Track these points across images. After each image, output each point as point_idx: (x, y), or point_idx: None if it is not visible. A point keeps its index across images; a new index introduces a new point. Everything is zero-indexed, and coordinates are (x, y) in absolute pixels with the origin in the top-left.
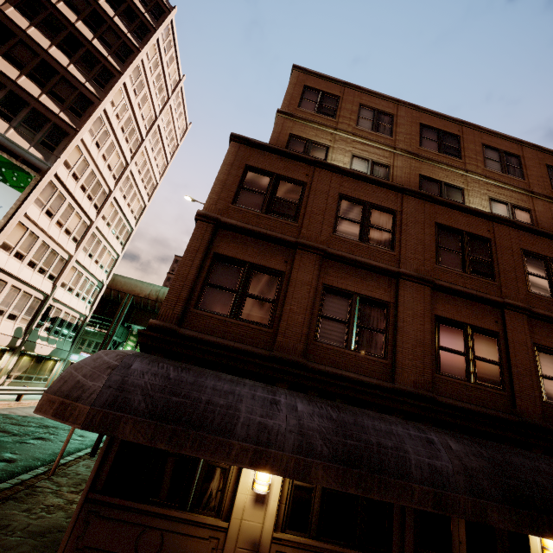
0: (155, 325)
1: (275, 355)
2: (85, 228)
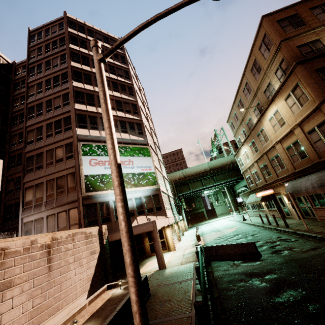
0: None
1: None
2: (158, 160)
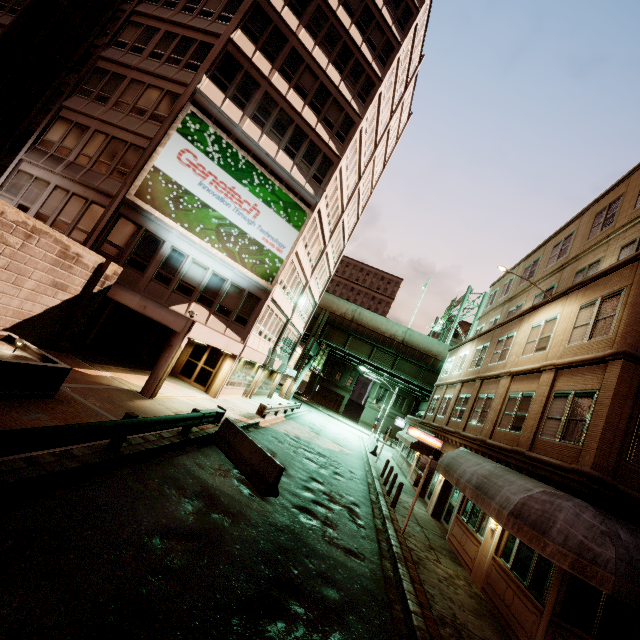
0: (594, 476)
1: None
2: (319, 253)
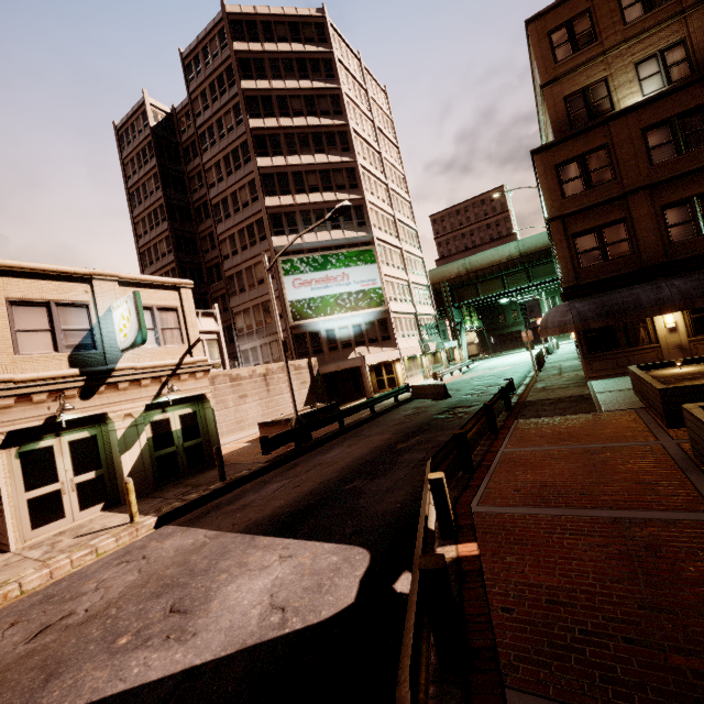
0: (566, 287)
1: (645, 267)
2: (400, 257)
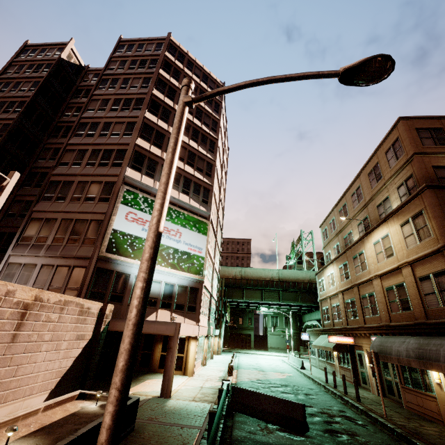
0: None
1: None
2: (214, 244)
